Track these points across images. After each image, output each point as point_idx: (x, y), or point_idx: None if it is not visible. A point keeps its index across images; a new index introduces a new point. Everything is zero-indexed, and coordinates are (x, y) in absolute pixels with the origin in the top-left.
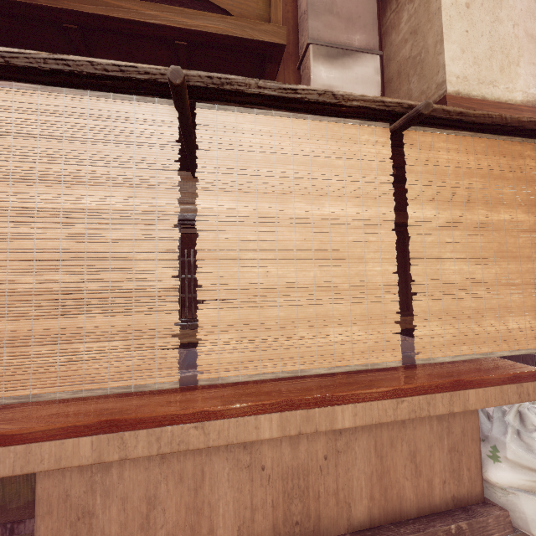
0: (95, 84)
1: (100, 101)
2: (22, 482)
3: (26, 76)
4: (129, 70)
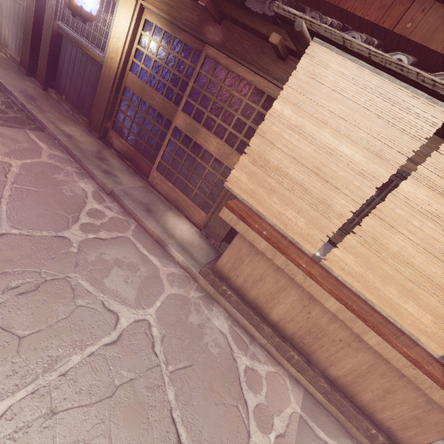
0: (408, 81)
1: (400, 90)
2: (219, 225)
3: (371, 63)
4: (439, 86)
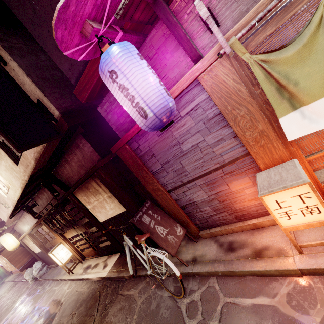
0: None
1: None
2: None
3: None
4: None
